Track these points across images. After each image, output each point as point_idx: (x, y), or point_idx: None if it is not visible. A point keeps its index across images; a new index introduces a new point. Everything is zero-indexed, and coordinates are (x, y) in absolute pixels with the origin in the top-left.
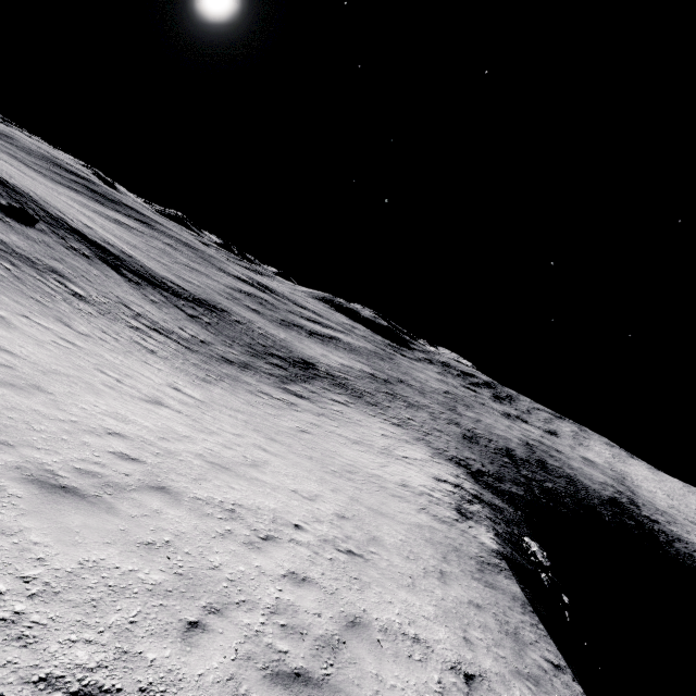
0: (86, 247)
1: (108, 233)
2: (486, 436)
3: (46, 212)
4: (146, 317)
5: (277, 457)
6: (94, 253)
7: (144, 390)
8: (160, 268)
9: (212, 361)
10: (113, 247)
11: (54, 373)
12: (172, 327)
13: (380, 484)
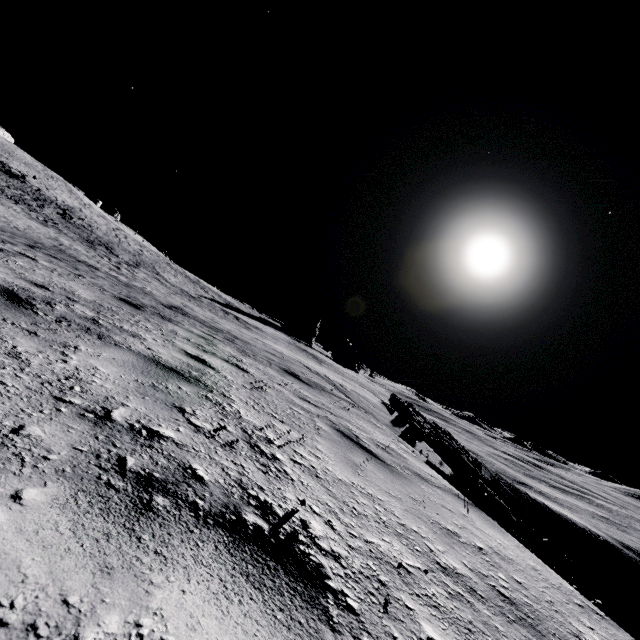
0: None
1: None
2: None
3: None
4: None
5: None
6: None
7: None
8: None
9: None
10: None
11: None
12: None
13: None
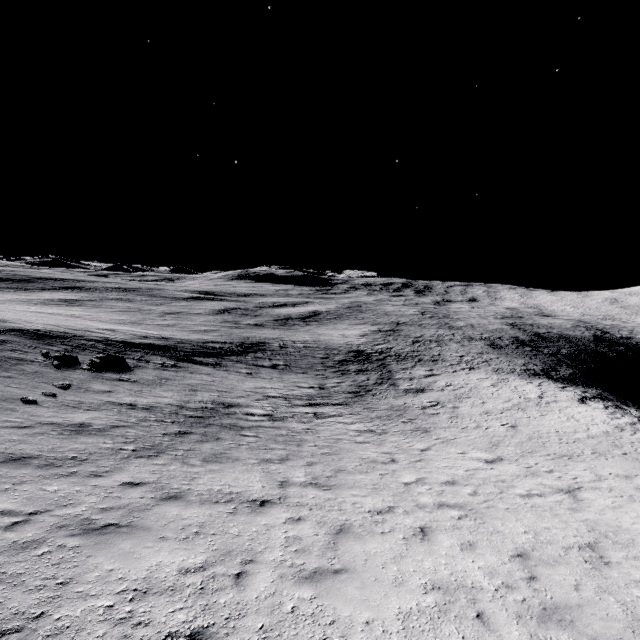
0: (156, 356)
1: (112, 324)
2: (494, 336)
3: (95, 342)
4: (286, 396)
5: (635, 475)
6: (167, 358)
7: (539, 488)
8: (181, 332)
9: (363, 404)
10: (149, 338)
11: (605, 536)
12: (300, 391)
13: (633, 441)
